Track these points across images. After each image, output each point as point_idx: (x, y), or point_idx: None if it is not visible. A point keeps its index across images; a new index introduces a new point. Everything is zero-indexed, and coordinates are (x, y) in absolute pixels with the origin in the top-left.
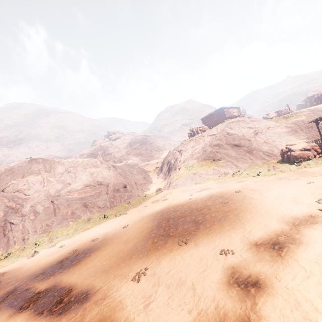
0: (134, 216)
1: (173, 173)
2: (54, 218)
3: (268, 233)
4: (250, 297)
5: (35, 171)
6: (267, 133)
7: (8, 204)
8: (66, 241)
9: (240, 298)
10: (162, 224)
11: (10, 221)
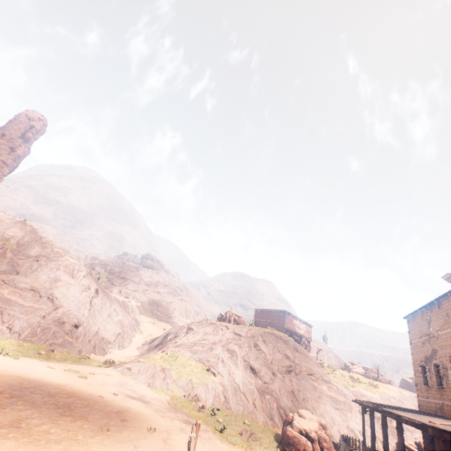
0: (12, 366)
1: (152, 352)
2: None
3: None
4: None
5: (8, 234)
6: (304, 381)
7: None
8: None
9: None
10: None
11: None
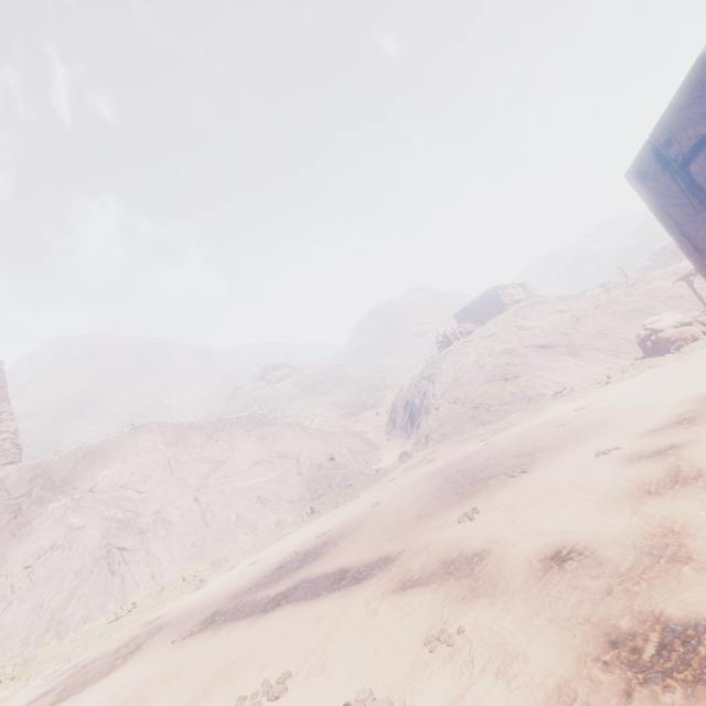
0: (380, 493)
1: (425, 420)
2: (204, 531)
3: (664, 419)
4: (669, 456)
5: (147, 448)
6: (598, 316)
7: (107, 514)
8: (256, 556)
9: (656, 461)
10: (455, 478)
11: (119, 546)
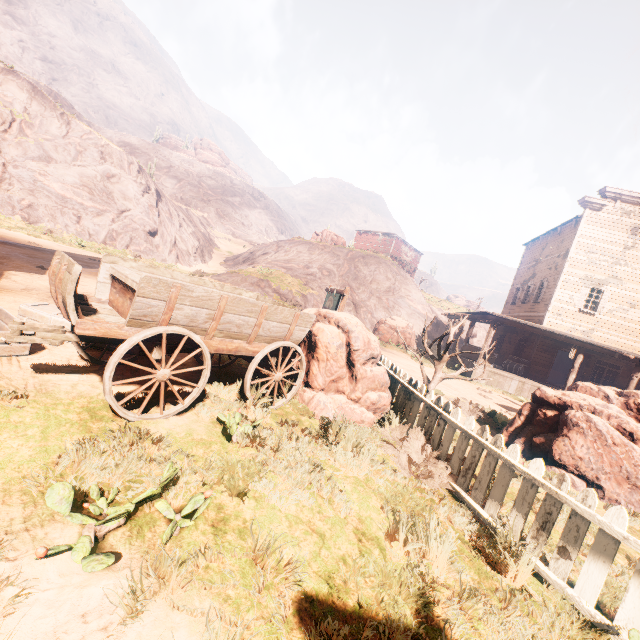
0: None
1: (243, 267)
2: None
3: None
4: None
5: (5, 96)
6: (400, 300)
7: None
8: None
9: None
10: None
11: None
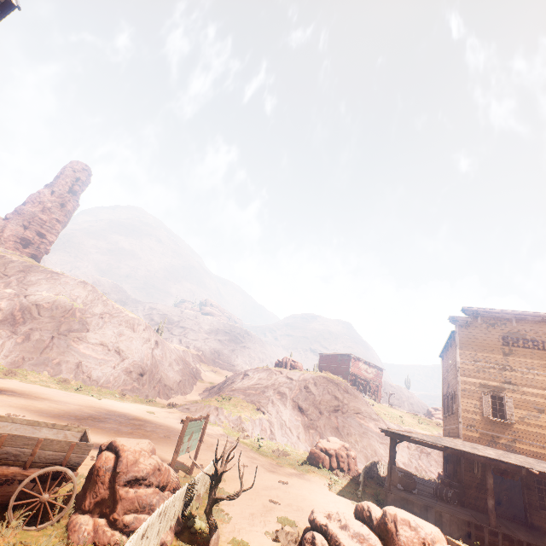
0: (99, 403)
1: (210, 396)
2: (36, 355)
3: None
4: None
5: (74, 295)
6: (350, 418)
7: (15, 312)
8: (16, 382)
9: None
10: (95, 416)
11: None
